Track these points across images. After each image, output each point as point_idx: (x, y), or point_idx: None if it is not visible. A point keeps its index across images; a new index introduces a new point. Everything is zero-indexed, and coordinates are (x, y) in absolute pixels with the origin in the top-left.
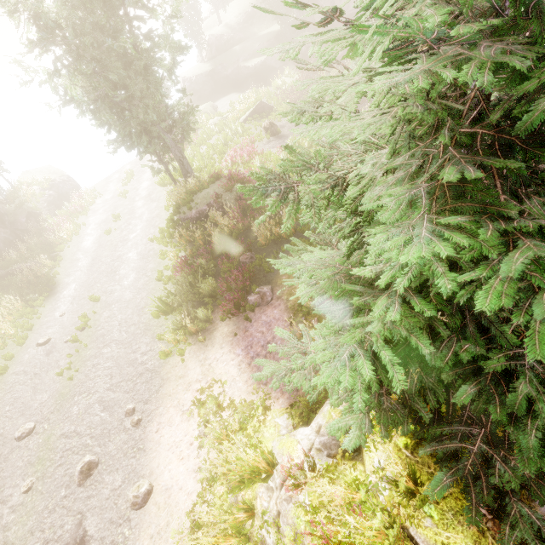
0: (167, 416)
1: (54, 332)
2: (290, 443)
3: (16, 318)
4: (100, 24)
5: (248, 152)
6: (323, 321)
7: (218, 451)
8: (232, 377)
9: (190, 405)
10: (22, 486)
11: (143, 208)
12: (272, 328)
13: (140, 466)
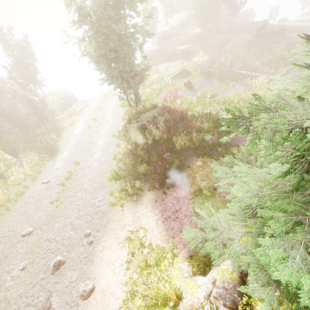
0: (108, 243)
1: (52, 177)
2: (192, 285)
3: (33, 165)
4: (111, 16)
5: (173, 95)
6: (225, 208)
7: (139, 275)
8: (151, 228)
9: (123, 239)
10: (20, 265)
11: (110, 117)
12: (179, 202)
13: (88, 271)
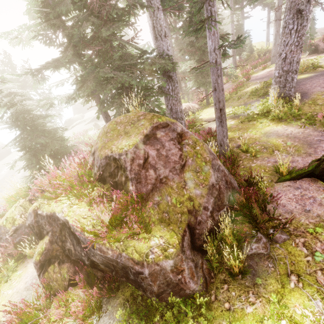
0: None
1: None
2: None
3: None
4: None
5: (82, 134)
6: None
7: None
8: None
9: None
10: None
11: None
12: None
13: None
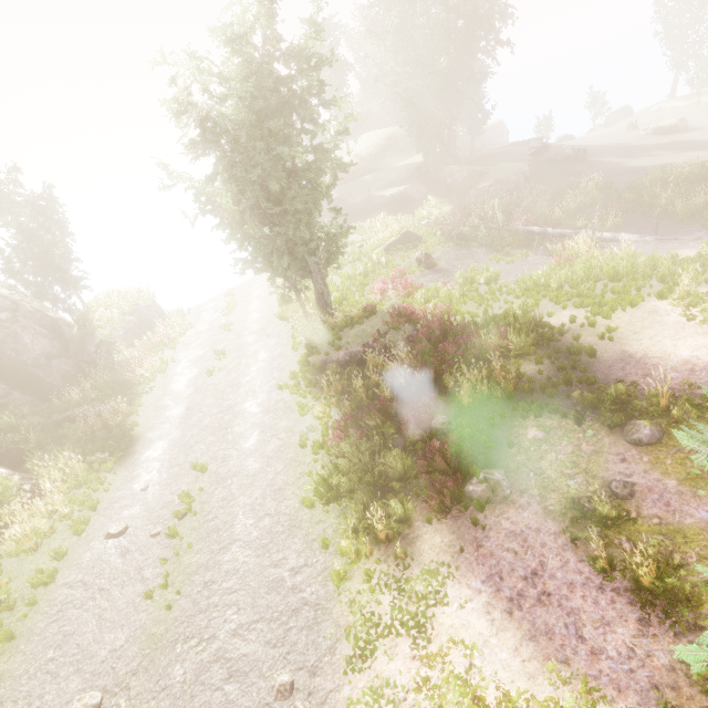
0: None
1: (132, 516)
2: None
3: (72, 487)
4: (274, 131)
5: (402, 284)
6: None
7: None
8: (480, 637)
9: (407, 690)
10: None
11: (256, 344)
12: (531, 545)
13: None
